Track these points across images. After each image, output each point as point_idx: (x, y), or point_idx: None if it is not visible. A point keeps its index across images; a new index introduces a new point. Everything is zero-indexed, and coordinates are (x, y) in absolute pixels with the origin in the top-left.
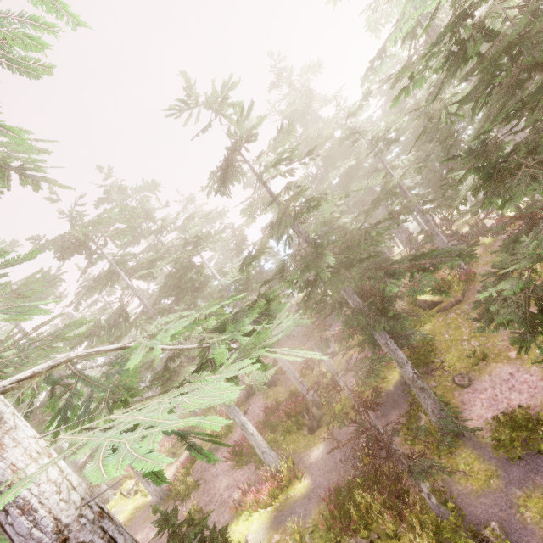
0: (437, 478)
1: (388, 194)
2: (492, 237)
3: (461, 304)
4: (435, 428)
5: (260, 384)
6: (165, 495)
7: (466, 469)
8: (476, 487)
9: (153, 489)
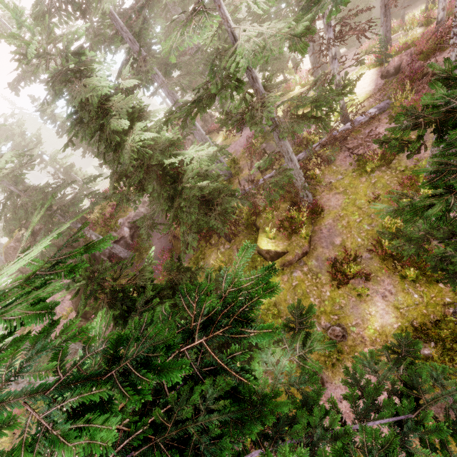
0: None
1: (226, 87)
2: (335, 144)
3: (308, 257)
4: None
5: None
6: None
7: None
8: None
9: None
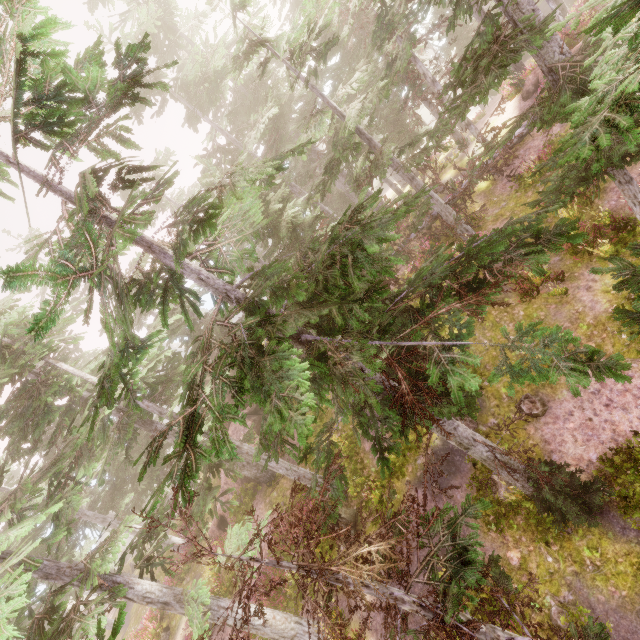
0: (559, 585)
1: (346, 150)
2: (489, 178)
3: None
4: (524, 497)
5: (254, 484)
6: None
7: (595, 558)
8: (627, 592)
9: None
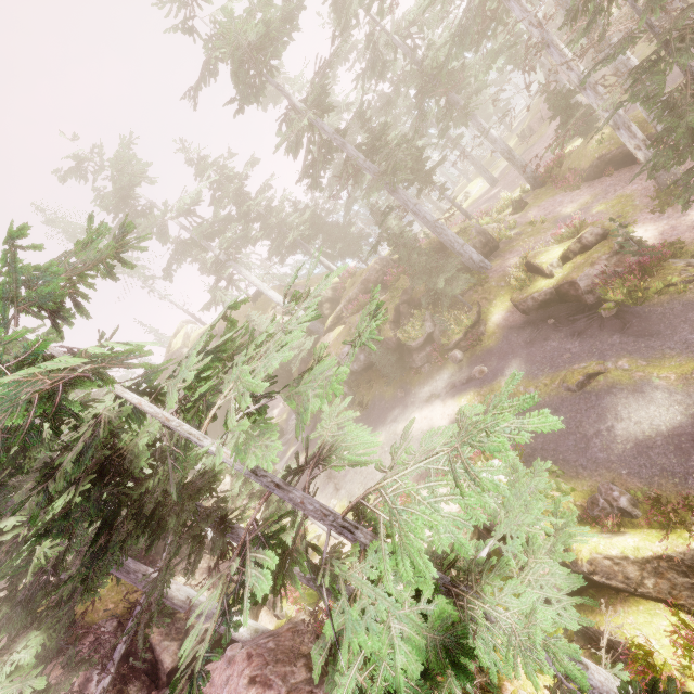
0: None
1: None
2: None
3: None
4: None
5: None
6: (496, 180)
7: None
8: None
9: (488, 176)
